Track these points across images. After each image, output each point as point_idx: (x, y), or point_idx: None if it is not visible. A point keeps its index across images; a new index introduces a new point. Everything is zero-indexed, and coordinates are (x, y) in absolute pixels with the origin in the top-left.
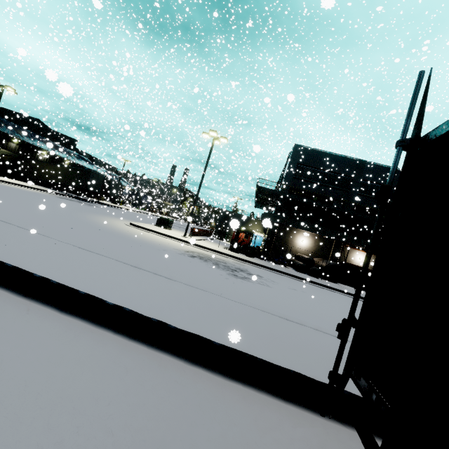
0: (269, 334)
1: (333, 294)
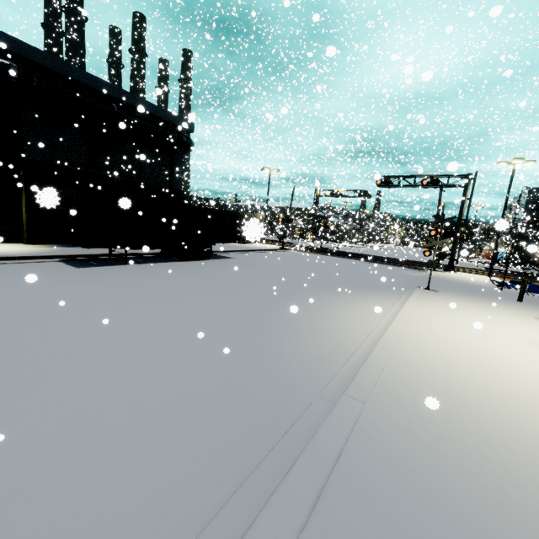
0: None
1: None
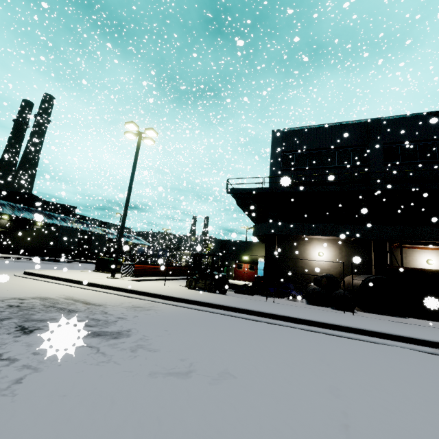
0: None
1: (372, 355)
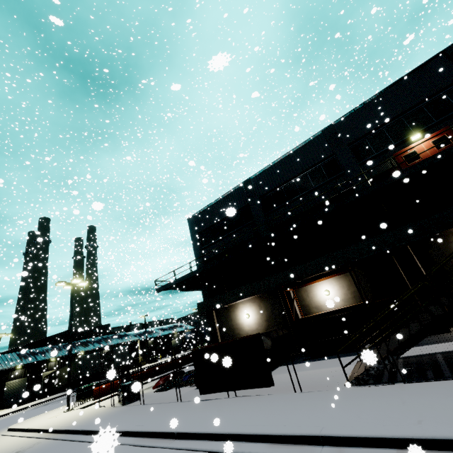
0: None
1: None
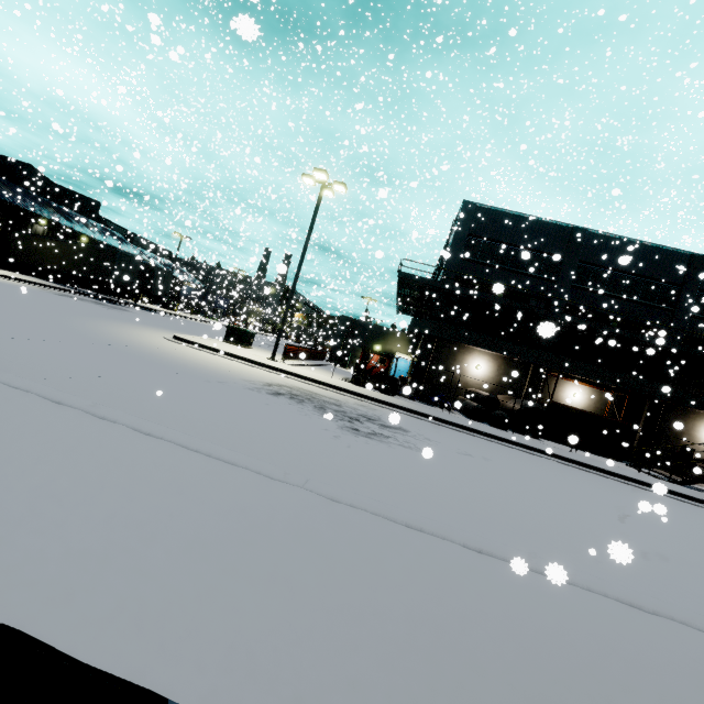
0: (422, 619)
1: (538, 460)
